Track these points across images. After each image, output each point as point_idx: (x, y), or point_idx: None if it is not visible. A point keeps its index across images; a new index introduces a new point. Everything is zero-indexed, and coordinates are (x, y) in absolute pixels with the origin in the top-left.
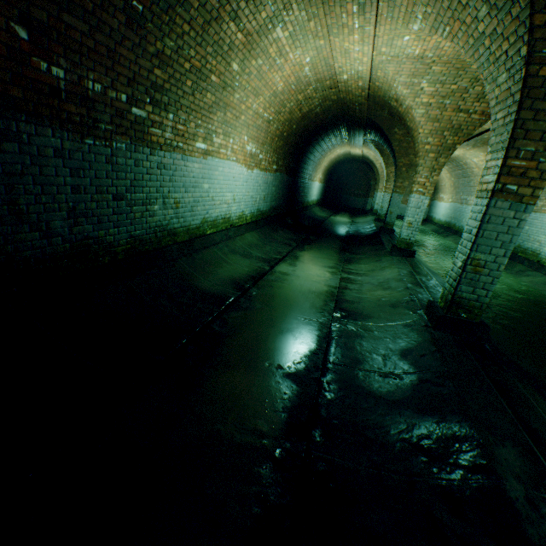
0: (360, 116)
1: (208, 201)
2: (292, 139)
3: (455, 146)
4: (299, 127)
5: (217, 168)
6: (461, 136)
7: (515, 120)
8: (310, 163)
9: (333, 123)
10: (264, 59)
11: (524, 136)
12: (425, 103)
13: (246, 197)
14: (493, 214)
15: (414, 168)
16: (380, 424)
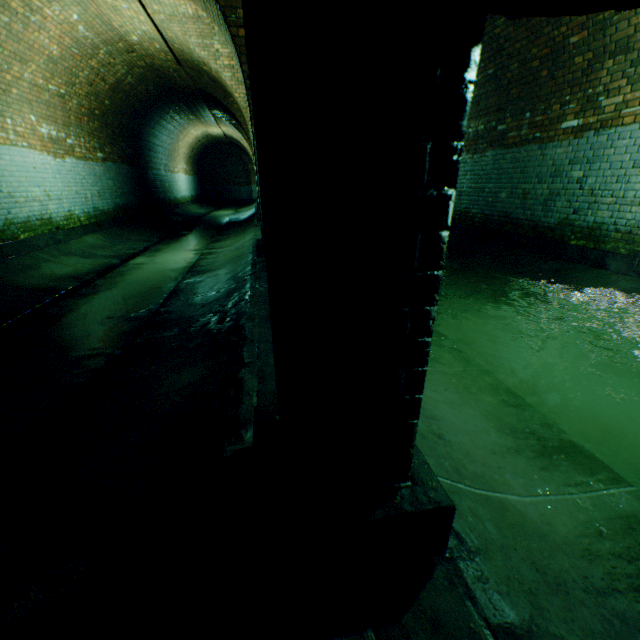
0: (186, 85)
1: (5, 198)
2: (112, 119)
3: None
4: (115, 103)
5: (1, 156)
6: None
7: (243, 74)
8: (160, 150)
9: (163, 96)
10: (10, 15)
11: None
12: (228, 66)
13: (69, 193)
14: None
15: None
16: (196, 314)
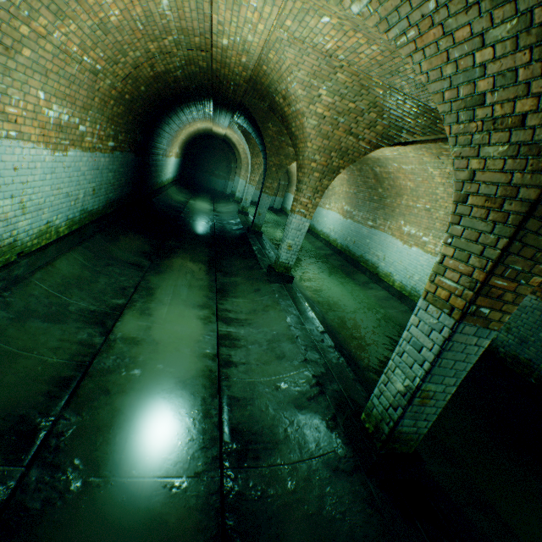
0: (233, 98)
1: None
2: (139, 105)
3: (339, 169)
4: (150, 90)
5: None
6: (346, 161)
7: (519, 229)
8: (166, 136)
9: (198, 95)
10: None
11: (519, 250)
12: (319, 114)
13: (56, 197)
14: (457, 340)
15: (284, 170)
16: None
